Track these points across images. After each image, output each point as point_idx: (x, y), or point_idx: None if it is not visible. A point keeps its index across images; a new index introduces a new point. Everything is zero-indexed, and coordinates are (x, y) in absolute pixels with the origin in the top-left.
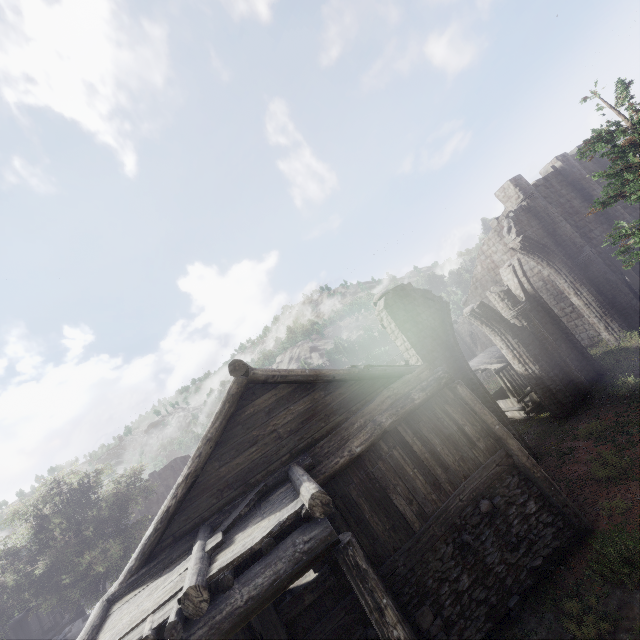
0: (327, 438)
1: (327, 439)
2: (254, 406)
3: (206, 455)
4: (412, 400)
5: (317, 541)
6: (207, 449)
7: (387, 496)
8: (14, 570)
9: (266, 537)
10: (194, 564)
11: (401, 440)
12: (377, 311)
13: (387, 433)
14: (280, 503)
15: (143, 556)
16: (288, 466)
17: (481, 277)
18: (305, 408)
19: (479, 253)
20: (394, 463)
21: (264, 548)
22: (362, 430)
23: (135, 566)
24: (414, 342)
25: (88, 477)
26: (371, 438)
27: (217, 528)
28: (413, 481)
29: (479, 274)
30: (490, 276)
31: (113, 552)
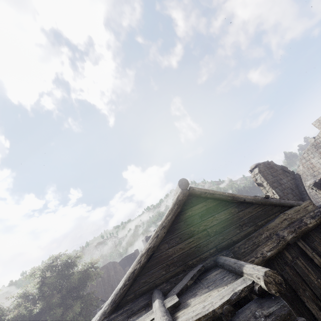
0: (242, 241)
1: (242, 242)
2: (192, 210)
3: (161, 237)
4: (305, 224)
5: (277, 318)
6: (162, 233)
7: (298, 298)
8: (24, 306)
9: (225, 303)
10: (162, 315)
11: (301, 253)
12: (253, 174)
13: (289, 245)
14: (222, 280)
15: (114, 303)
16: (215, 257)
17: (302, 172)
18: (225, 217)
19: (301, 158)
20: (299, 270)
21: (225, 313)
22: (269, 240)
23: (108, 310)
24: (281, 195)
25: (71, 258)
26: (278, 246)
27: (166, 294)
28: (319, 289)
29: (301, 171)
30: (309, 172)
31: (75, 308)
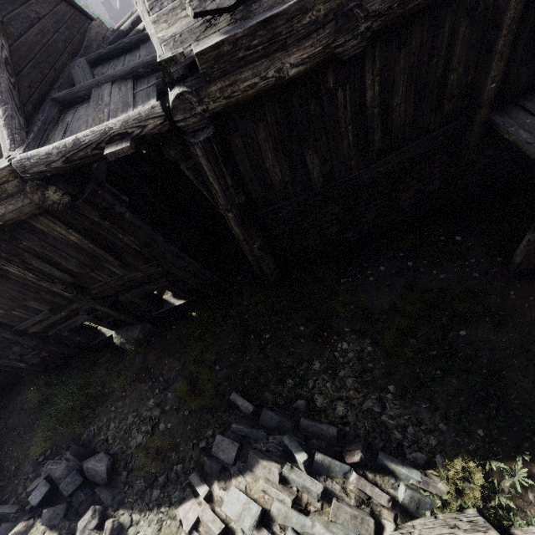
0: None
1: None
2: None
3: None
4: None
5: None
6: None
7: None
8: None
9: None
10: None
11: None
12: None
13: None
14: None
15: None
16: None
17: None
18: None
19: None
20: None
21: None
22: None
23: None
24: None
25: None
26: None
27: None
28: None
29: None
30: None
31: None
